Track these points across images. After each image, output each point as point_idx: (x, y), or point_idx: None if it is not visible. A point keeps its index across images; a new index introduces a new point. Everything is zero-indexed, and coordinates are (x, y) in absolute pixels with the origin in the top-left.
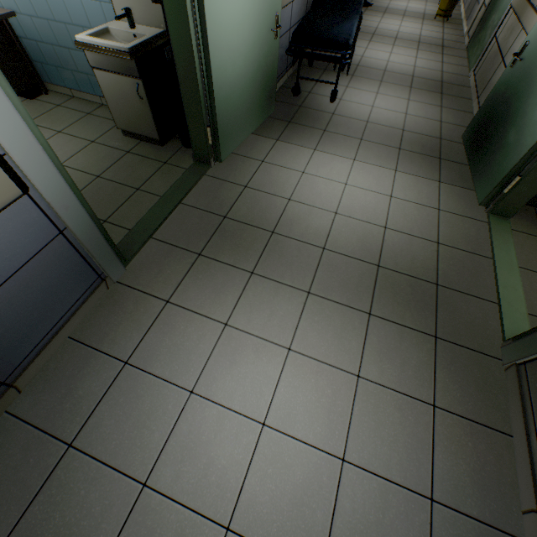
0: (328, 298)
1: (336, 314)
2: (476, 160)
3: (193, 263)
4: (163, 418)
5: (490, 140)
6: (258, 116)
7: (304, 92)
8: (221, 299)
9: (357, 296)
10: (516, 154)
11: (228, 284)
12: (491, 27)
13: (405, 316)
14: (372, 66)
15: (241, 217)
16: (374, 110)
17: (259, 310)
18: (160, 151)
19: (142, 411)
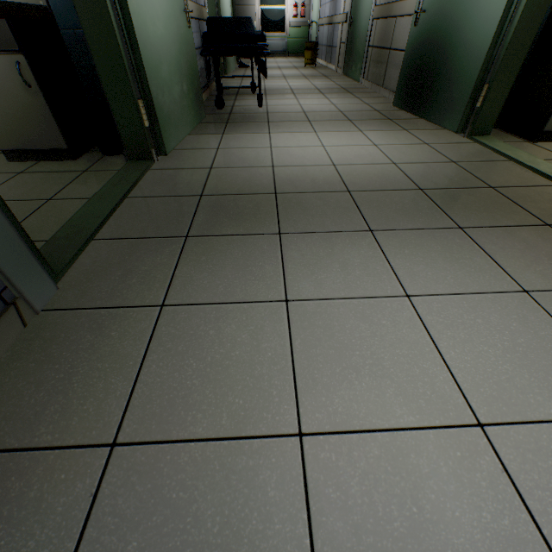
0: (399, 228)
1: (424, 240)
2: (424, 107)
3: (182, 248)
4: (270, 533)
5: (431, 82)
6: (192, 114)
7: (228, 106)
8: (256, 273)
9: (429, 217)
10: (473, 67)
11: (254, 253)
12: (360, 45)
13: (497, 218)
14: (278, 89)
15: (224, 191)
16: (304, 106)
17: (323, 267)
18: (73, 164)
19: (205, 547)
